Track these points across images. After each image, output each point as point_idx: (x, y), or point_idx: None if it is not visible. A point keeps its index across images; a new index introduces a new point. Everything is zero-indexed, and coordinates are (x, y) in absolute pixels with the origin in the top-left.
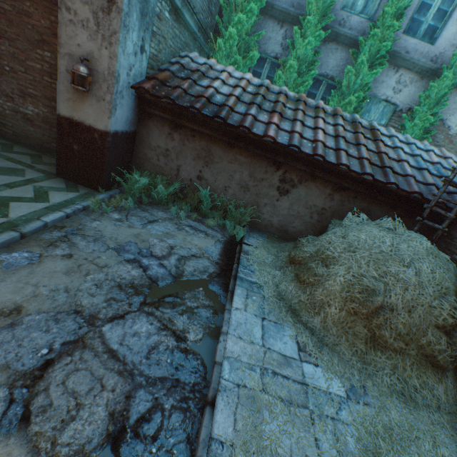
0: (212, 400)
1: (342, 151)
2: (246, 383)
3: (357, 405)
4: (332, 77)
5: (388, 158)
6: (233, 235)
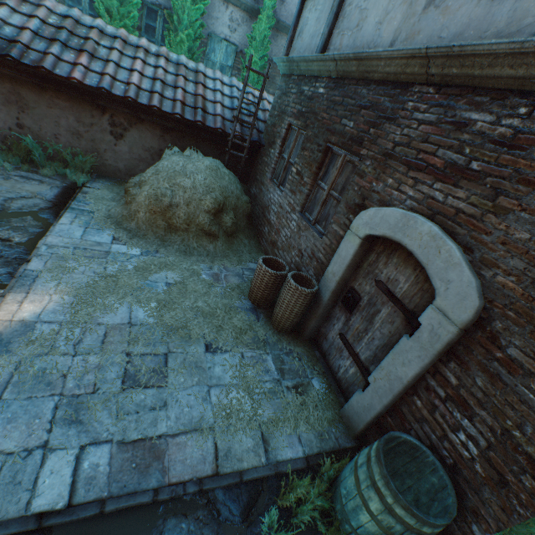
0: (30, 261)
1: (156, 94)
2: (60, 253)
3: (147, 257)
4: (166, 8)
5: (206, 100)
6: (77, 182)
